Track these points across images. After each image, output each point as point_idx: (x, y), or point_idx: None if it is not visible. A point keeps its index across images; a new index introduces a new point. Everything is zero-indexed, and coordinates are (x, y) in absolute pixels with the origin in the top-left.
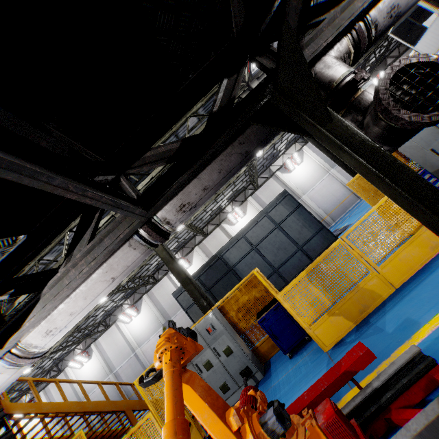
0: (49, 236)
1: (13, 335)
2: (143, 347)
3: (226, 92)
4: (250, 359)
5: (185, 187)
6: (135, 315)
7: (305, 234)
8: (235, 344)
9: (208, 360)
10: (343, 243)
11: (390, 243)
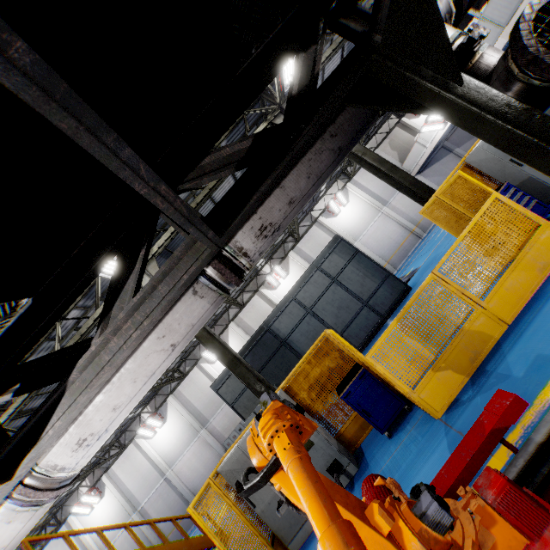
0: (68, 295)
1: (27, 455)
2: (176, 467)
3: (304, 68)
4: (338, 449)
5: (265, 201)
6: (160, 425)
7: (369, 286)
8: (315, 433)
9: None
10: (436, 278)
11: (491, 270)
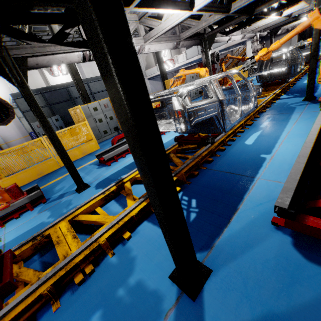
0: None
1: (149, 42)
2: None
3: None
4: (119, 125)
5: (185, 41)
6: None
7: None
8: (115, 116)
9: (101, 118)
10: None
11: None
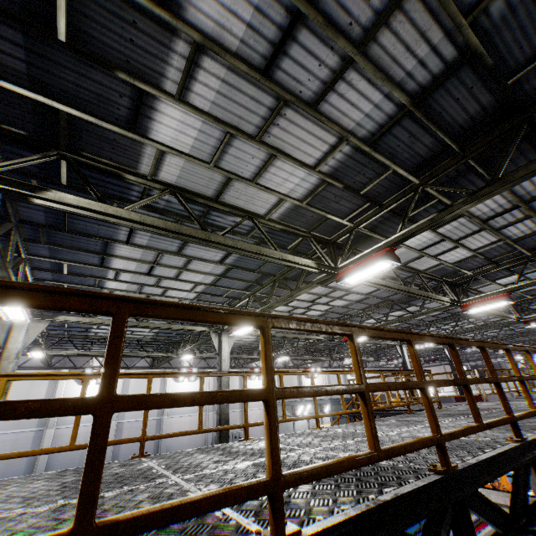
0: None
1: None
2: (172, 418)
3: None
4: None
5: None
6: (191, 379)
7: None
8: None
9: None
10: None
11: None
